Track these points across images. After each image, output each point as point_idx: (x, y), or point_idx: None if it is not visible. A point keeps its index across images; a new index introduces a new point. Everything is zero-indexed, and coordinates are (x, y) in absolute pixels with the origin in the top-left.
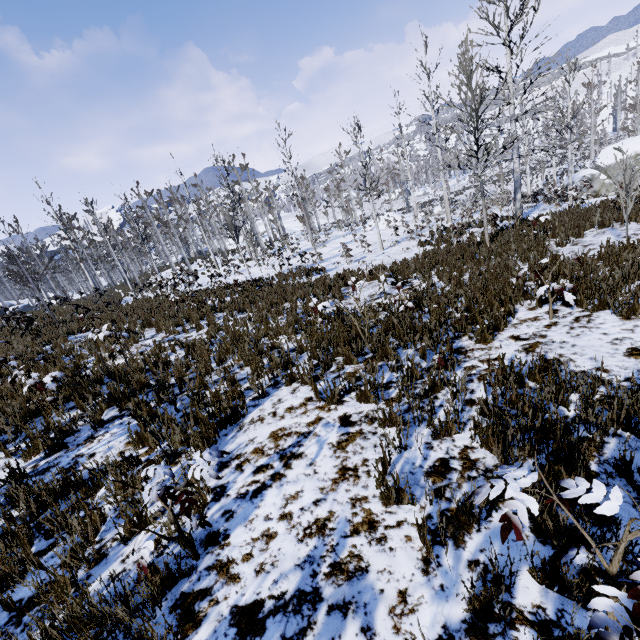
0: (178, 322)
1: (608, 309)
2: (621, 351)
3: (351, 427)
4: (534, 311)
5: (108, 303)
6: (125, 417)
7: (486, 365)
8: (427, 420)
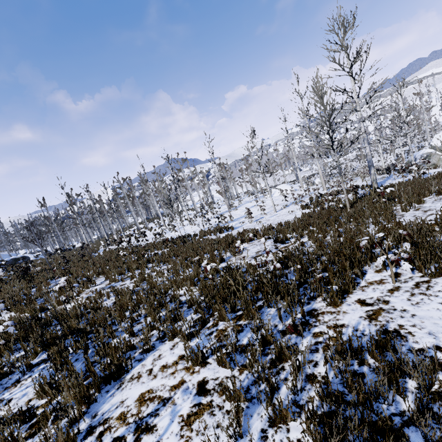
0: (121, 271)
1: None
2: None
3: (204, 396)
4: (380, 273)
5: (83, 255)
6: (49, 361)
7: (332, 332)
8: (266, 400)
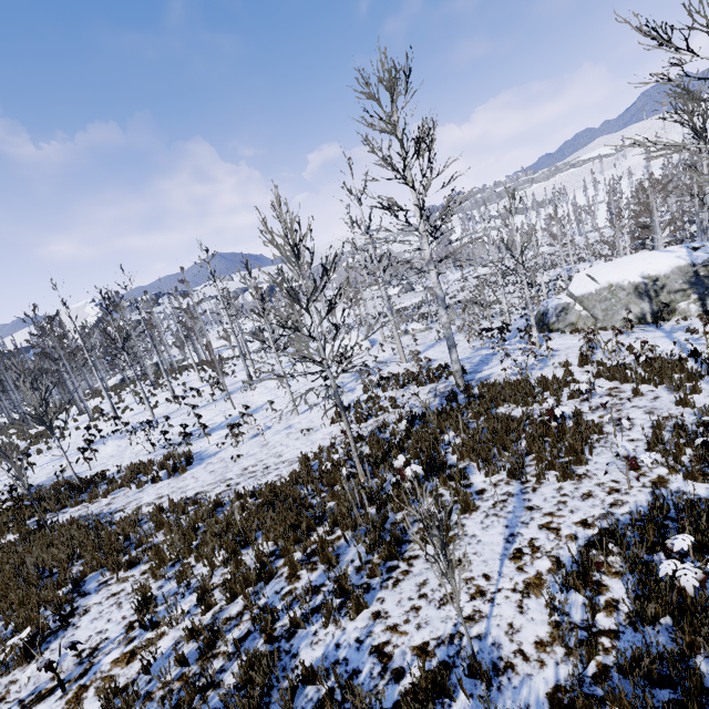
0: None
1: None
2: None
3: None
4: None
5: None
6: None
7: None
8: None
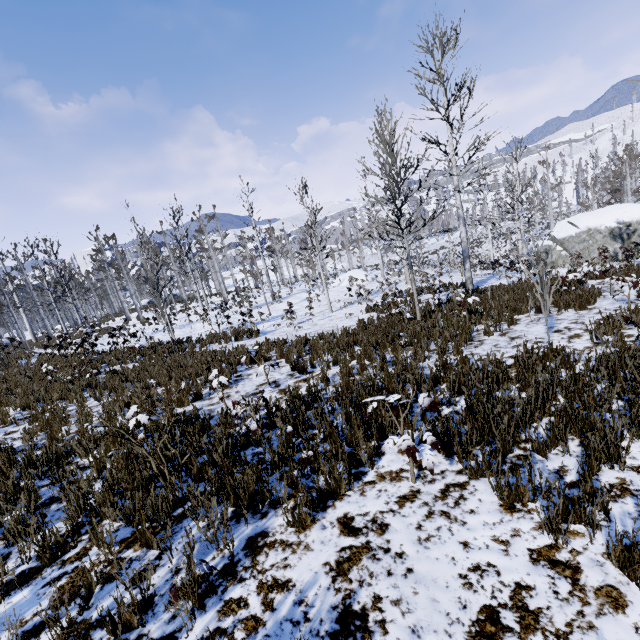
0: (27, 404)
1: (492, 475)
2: (469, 616)
3: None
4: (404, 456)
5: None
6: None
7: (259, 603)
8: None
